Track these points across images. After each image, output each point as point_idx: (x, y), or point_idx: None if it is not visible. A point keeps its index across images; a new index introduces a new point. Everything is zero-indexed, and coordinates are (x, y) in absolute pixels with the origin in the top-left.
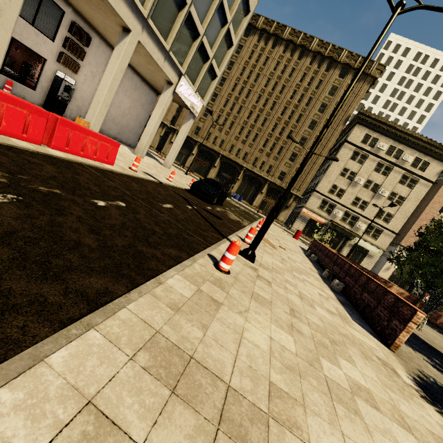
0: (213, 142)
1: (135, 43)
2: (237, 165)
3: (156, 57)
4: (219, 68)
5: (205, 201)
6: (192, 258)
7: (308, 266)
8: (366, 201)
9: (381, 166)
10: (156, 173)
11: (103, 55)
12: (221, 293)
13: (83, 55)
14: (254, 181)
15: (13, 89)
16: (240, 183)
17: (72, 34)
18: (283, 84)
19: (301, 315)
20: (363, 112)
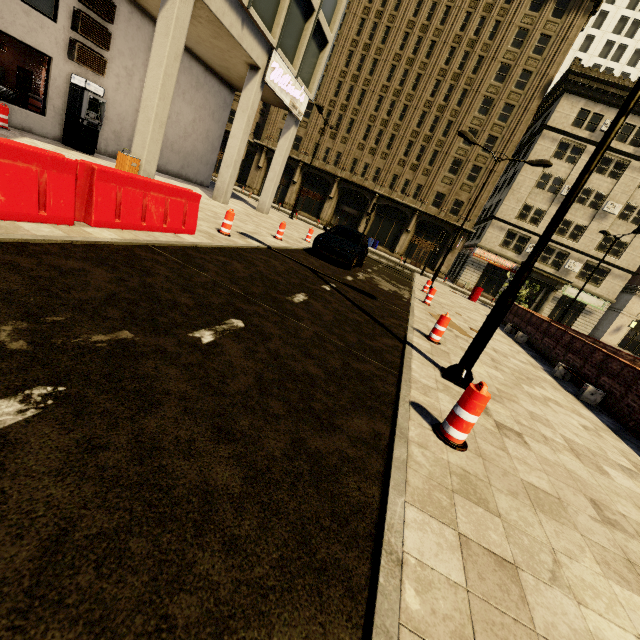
0: (324, 158)
1: (191, 1)
2: (365, 192)
3: (229, 22)
4: (330, 27)
5: (337, 264)
6: (399, 431)
7: (525, 360)
8: (581, 226)
9: (608, 163)
10: (255, 229)
11: (139, 35)
12: (492, 523)
13: (107, 38)
14: (394, 213)
15: (11, 119)
16: (372, 219)
17: (83, 3)
18: (431, 39)
19: (614, 514)
20: (575, 70)
